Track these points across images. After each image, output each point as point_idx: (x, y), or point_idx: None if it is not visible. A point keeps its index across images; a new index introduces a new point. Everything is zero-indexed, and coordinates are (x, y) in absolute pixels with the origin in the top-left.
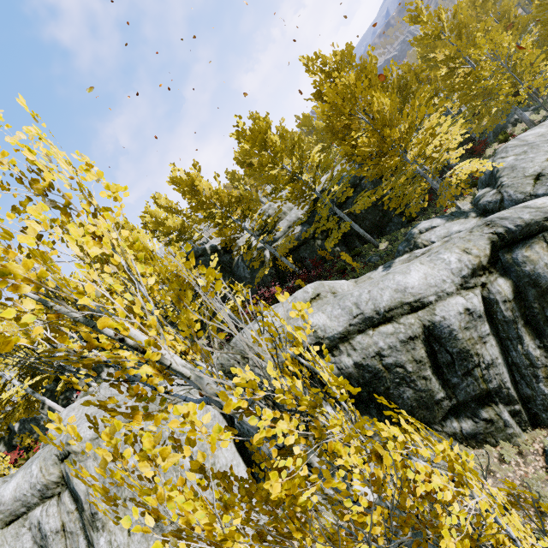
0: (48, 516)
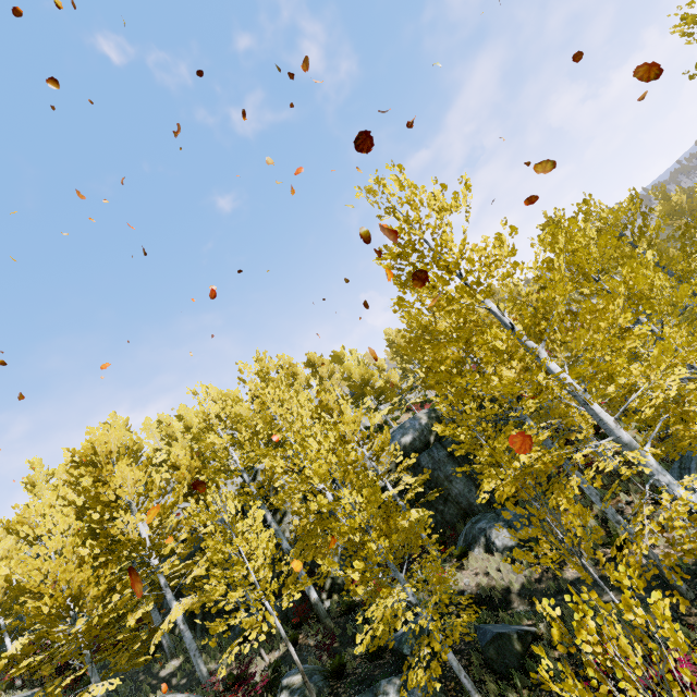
0: None
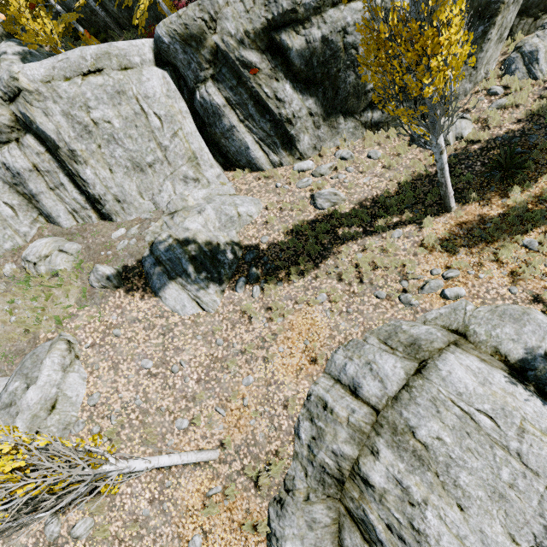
0: (14, 157)
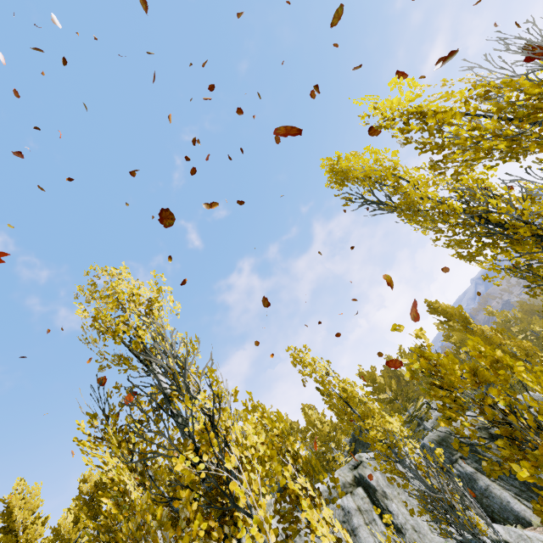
0: (348, 500)
